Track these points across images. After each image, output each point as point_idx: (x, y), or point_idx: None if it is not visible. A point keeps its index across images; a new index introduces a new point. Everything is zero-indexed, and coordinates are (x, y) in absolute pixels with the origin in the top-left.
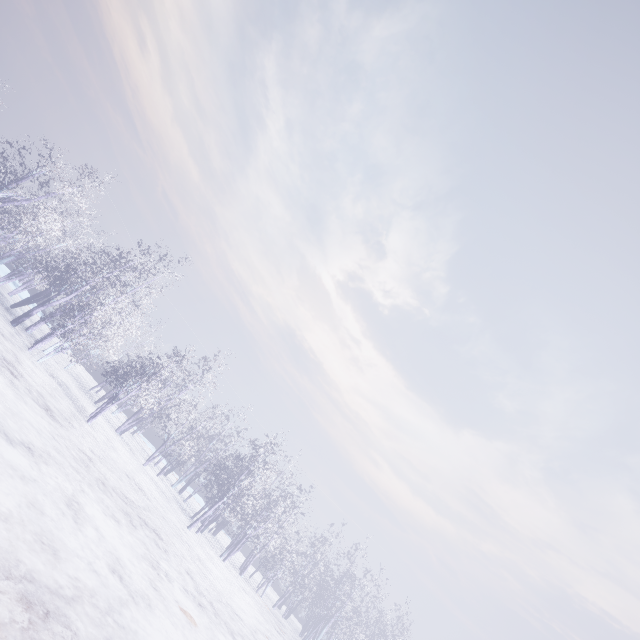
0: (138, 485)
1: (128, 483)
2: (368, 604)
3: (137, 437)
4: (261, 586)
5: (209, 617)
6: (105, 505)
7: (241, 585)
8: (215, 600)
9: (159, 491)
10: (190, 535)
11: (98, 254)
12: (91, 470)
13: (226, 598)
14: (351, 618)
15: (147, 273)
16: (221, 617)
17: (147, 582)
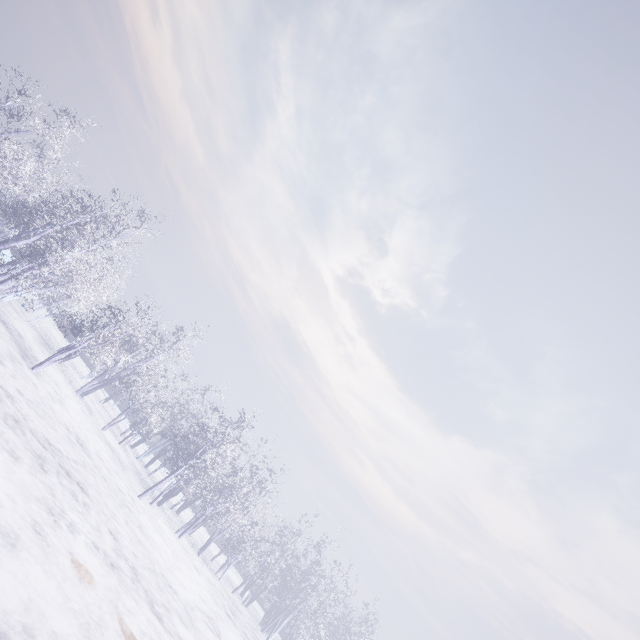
0: (81, 442)
1: (64, 435)
2: (335, 599)
3: (110, 408)
4: (220, 569)
5: (122, 580)
6: (5, 439)
7: (195, 564)
8: (143, 567)
9: (114, 457)
10: (140, 504)
11: (68, 199)
12: (5, 405)
13: (163, 570)
14: (314, 611)
15: (121, 226)
16: (143, 584)
17: (29, 524)
